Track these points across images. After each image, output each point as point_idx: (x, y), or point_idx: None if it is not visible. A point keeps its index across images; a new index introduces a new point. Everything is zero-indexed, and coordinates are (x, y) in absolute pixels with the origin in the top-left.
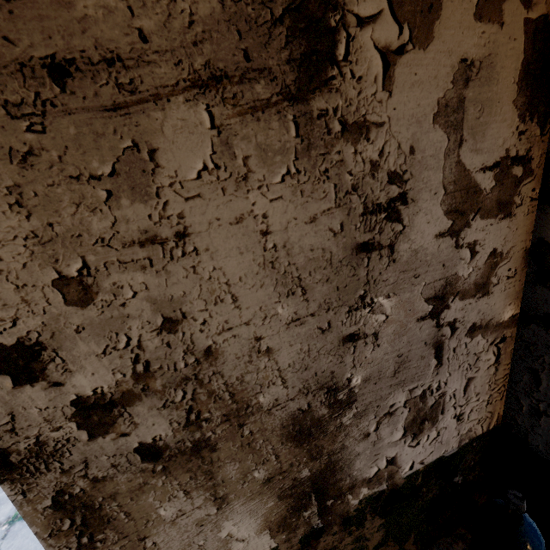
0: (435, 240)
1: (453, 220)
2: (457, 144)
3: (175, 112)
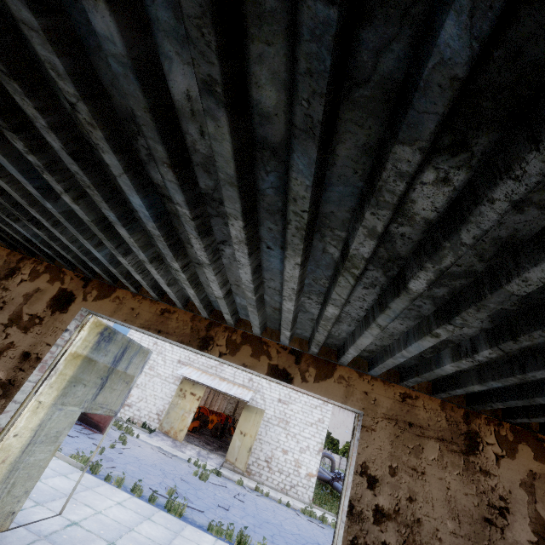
0: (527, 542)
1: (537, 538)
2: (533, 501)
3: (431, 442)
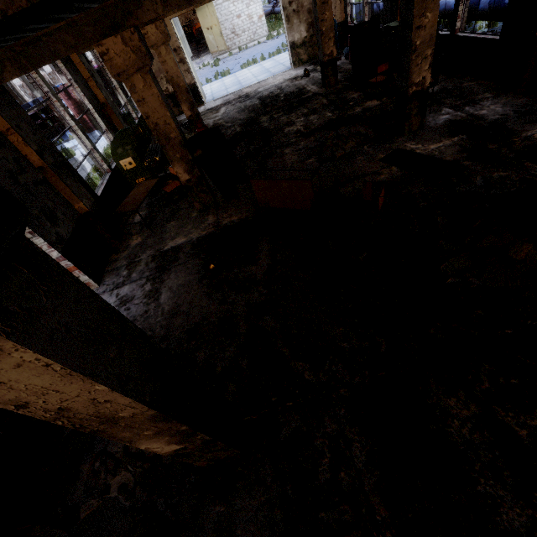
0: None
1: None
2: None
3: None
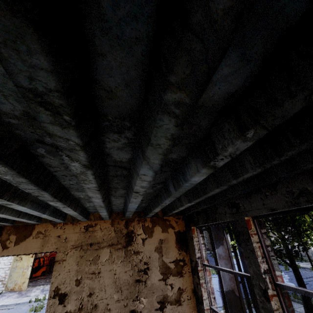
0: (158, 281)
1: (163, 276)
2: (161, 256)
3: (105, 250)
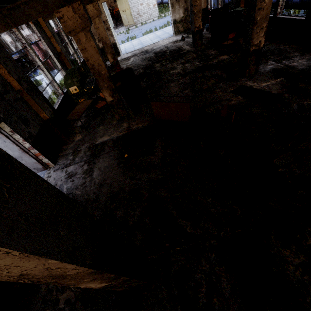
0: None
1: None
2: None
3: None
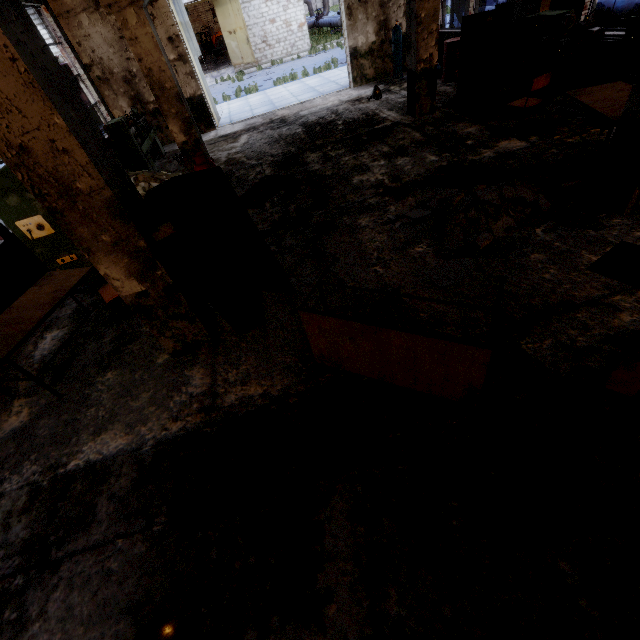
0: None
1: None
2: None
3: None
